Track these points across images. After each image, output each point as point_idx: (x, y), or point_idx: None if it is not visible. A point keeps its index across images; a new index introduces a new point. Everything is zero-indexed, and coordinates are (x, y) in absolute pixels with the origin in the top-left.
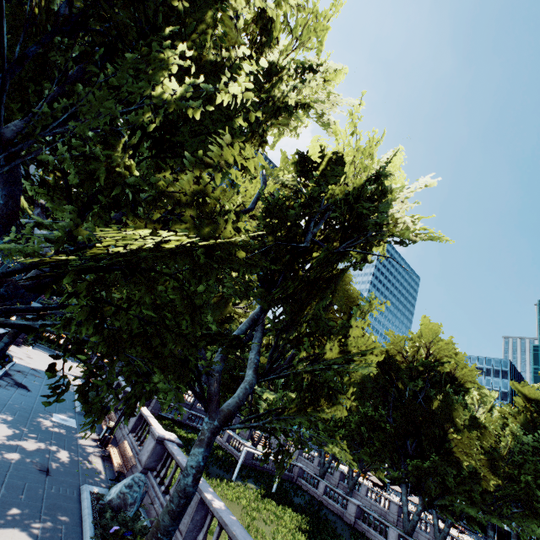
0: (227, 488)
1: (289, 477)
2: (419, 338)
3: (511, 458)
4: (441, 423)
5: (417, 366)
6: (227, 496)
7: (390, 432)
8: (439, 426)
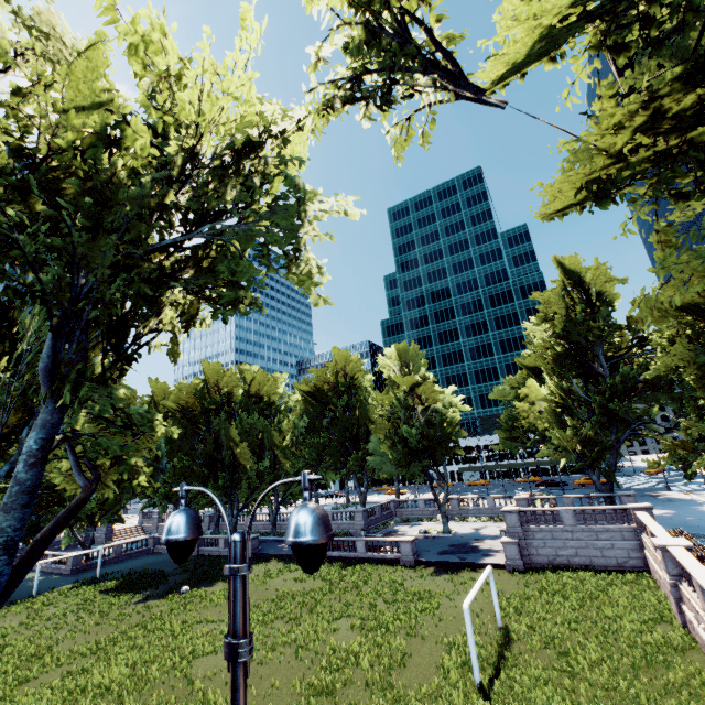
0: (17, 607)
1: (145, 552)
2: (206, 381)
3: (298, 441)
4: (228, 446)
5: (208, 407)
6: (13, 613)
7: (200, 470)
8: (228, 449)
